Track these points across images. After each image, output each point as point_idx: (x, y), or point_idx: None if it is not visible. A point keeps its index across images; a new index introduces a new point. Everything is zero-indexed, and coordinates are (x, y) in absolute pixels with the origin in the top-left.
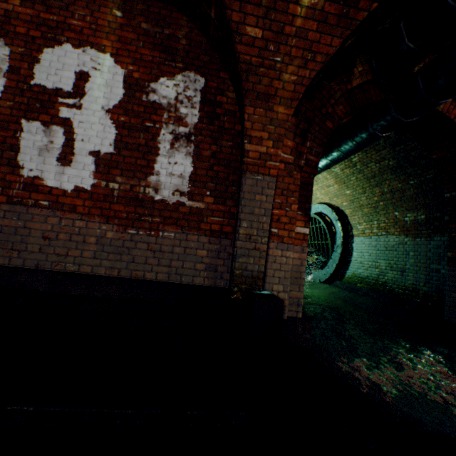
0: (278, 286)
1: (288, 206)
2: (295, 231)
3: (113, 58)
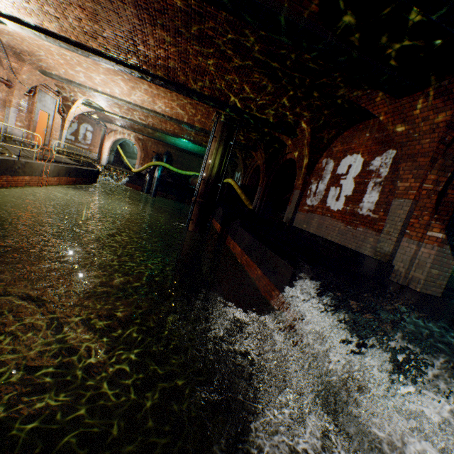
0: (400, 263)
1: (420, 217)
2: (430, 234)
3: (360, 155)
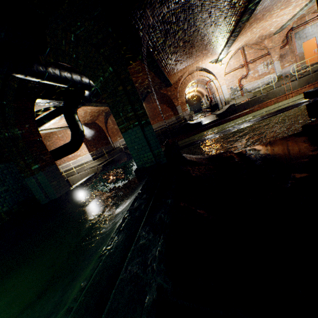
0: None
1: None
2: None
3: None
